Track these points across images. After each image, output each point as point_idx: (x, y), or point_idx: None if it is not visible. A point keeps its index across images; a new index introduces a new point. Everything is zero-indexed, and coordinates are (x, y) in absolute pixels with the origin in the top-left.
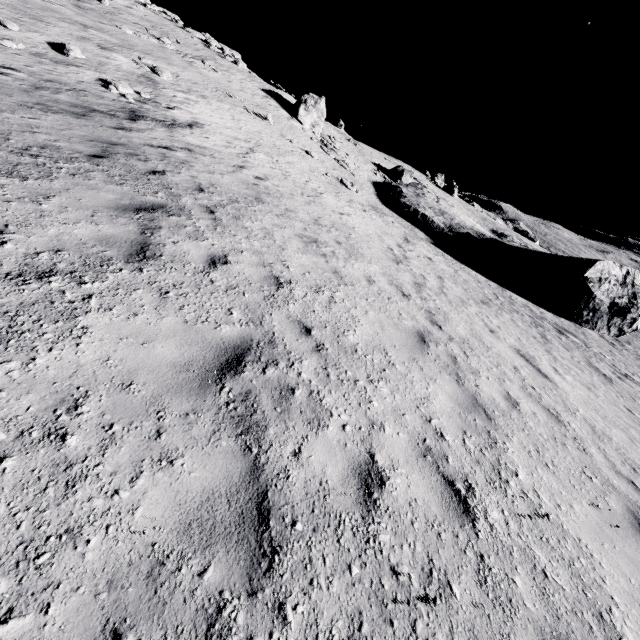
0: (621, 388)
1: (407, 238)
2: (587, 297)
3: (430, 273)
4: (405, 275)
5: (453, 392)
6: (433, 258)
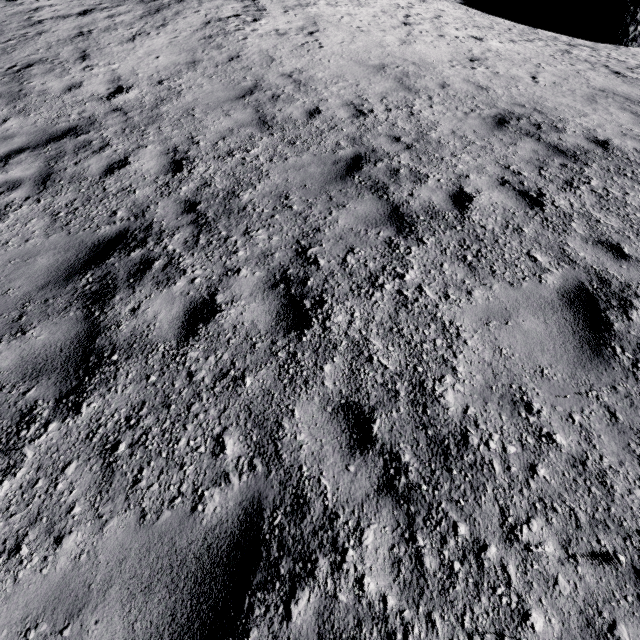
0: (574, 55)
1: (425, 0)
2: (634, 8)
3: (430, 14)
4: (400, 12)
5: (400, 37)
6: (448, 11)
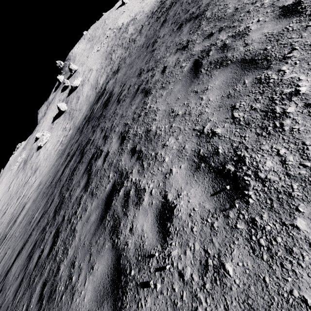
0: None
1: None
2: None
3: None
4: None
5: None
6: None
